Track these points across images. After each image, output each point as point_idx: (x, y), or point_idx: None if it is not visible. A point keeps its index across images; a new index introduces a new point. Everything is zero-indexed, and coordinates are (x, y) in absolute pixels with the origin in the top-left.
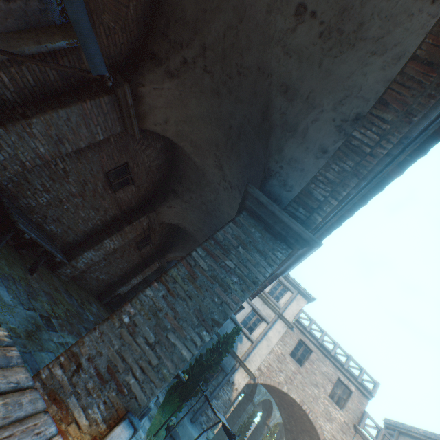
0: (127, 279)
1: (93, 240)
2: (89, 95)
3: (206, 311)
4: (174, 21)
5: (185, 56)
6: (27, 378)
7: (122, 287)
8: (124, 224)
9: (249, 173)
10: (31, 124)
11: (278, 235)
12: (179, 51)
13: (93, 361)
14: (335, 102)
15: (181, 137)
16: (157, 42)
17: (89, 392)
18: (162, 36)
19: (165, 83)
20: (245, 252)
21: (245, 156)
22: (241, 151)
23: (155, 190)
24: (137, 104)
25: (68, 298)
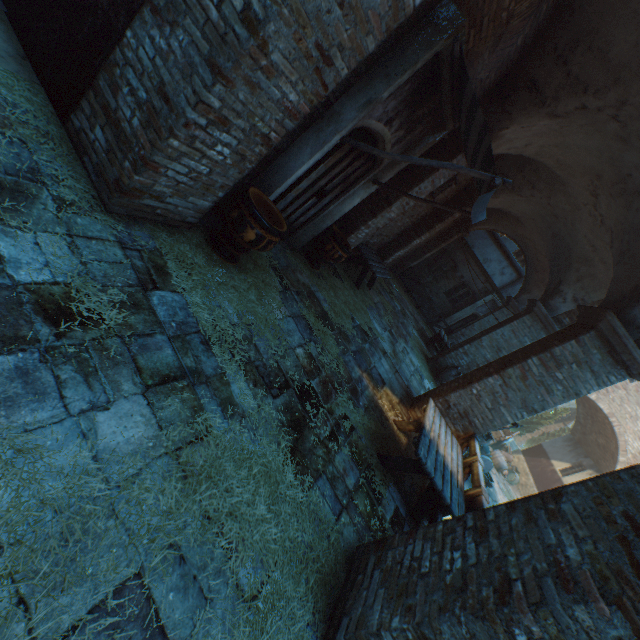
0: (420, 254)
1: (402, 240)
2: (441, 158)
3: (529, 401)
4: (585, 47)
5: (586, 104)
6: (444, 421)
7: (414, 263)
8: (434, 222)
9: (632, 243)
10: (392, 206)
11: (620, 362)
12: (577, 94)
13: (455, 406)
14: None
15: (542, 155)
16: (545, 66)
17: (454, 418)
18: (557, 60)
19: (540, 121)
20: (576, 369)
21: (636, 218)
22: (633, 208)
23: None
24: (492, 142)
25: (384, 295)
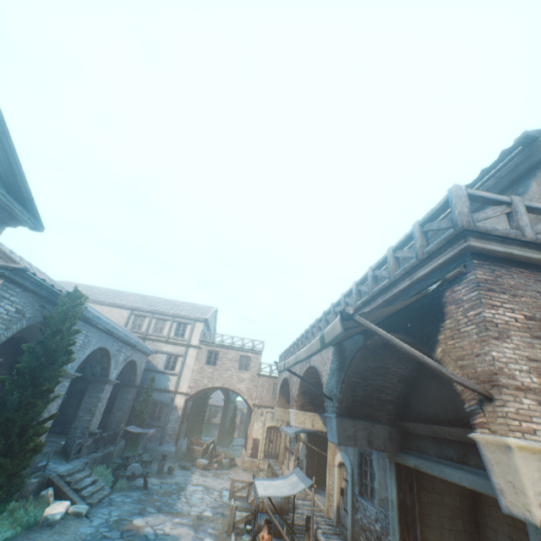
0: None
1: None
2: None
3: None
4: None
5: None
6: None
7: None
8: None
9: None
10: None
11: None
12: None
13: None
14: (36, 328)
15: None
16: None
17: None
18: None
19: None
20: None
21: None
22: None
23: (14, 353)
24: None
25: None
